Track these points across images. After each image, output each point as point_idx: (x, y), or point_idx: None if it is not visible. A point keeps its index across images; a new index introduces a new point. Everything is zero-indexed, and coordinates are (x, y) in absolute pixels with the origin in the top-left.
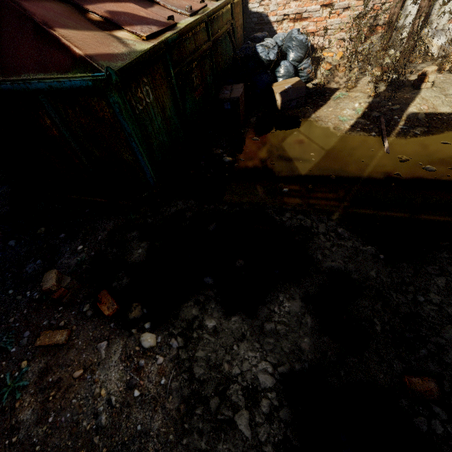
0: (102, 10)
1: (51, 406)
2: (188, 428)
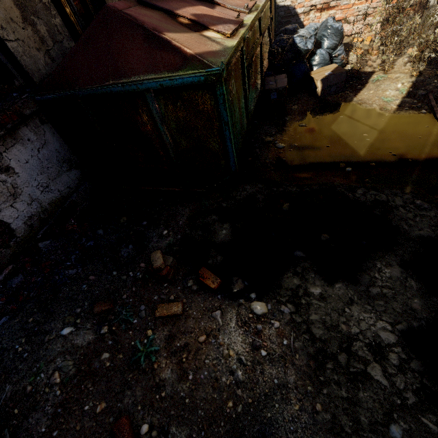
0: (188, 14)
1: (187, 366)
2: (323, 380)
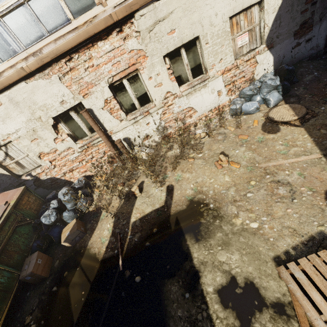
0: None
1: None
2: None
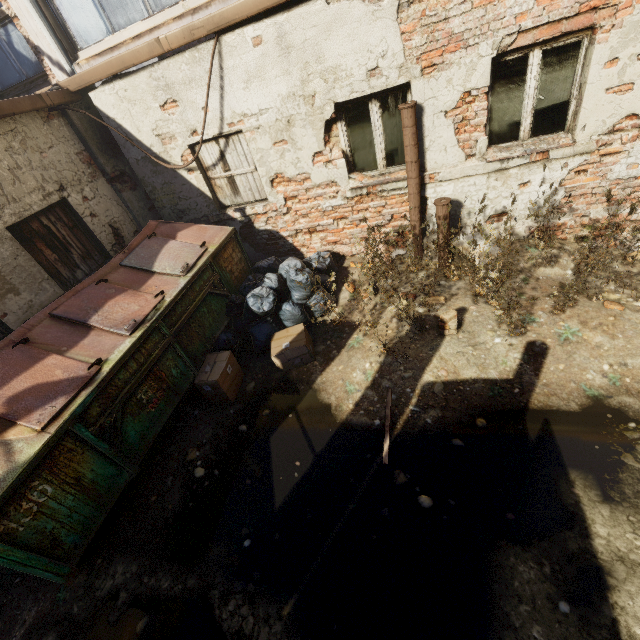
0: None
1: None
2: None
